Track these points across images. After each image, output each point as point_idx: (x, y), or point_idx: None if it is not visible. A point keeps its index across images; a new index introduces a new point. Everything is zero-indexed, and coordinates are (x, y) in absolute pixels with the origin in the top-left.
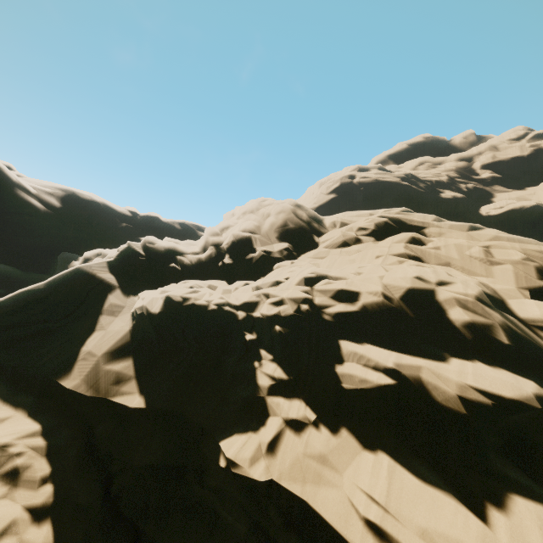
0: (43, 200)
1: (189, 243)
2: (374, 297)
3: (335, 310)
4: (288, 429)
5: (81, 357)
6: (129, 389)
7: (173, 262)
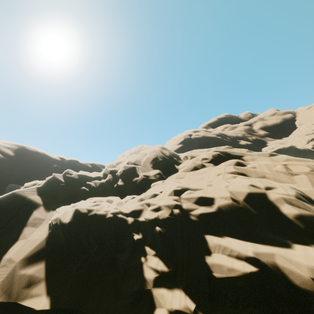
0: (2, 151)
1: (95, 173)
2: (225, 200)
3: (199, 211)
4: None
5: (2, 264)
6: (38, 291)
7: (84, 186)
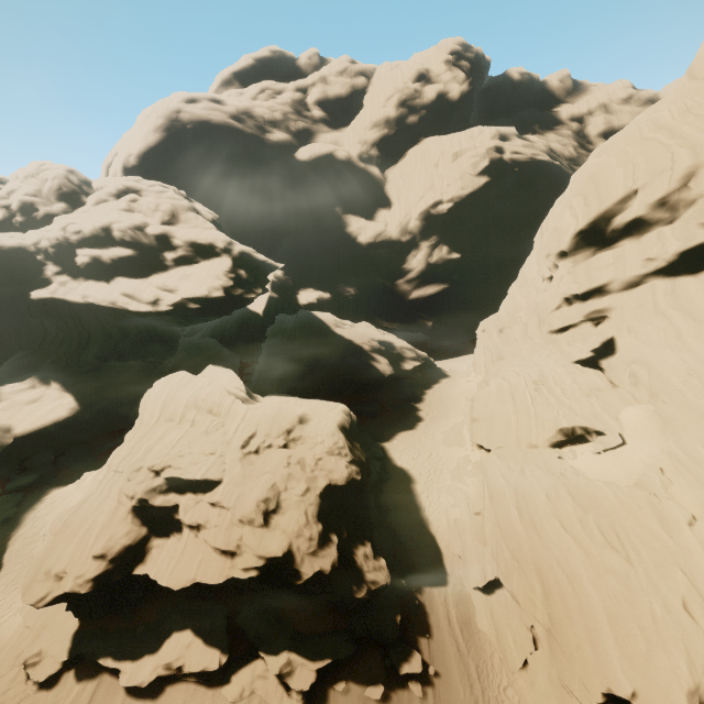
0: None
1: None
2: (88, 230)
3: (73, 237)
4: (61, 284)
5: None
6: None
7: None
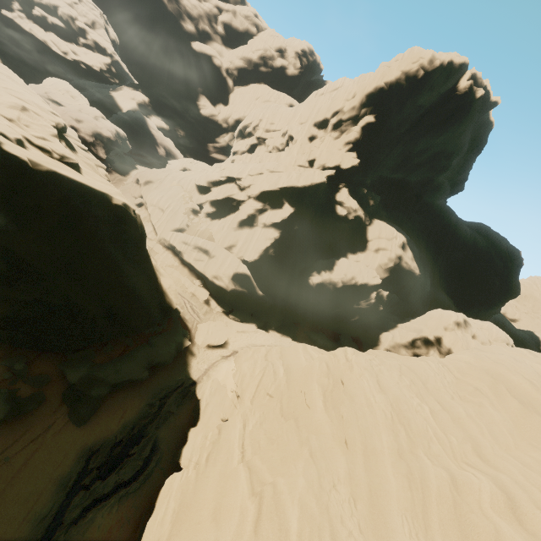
0: None
1: None
2: (46, 1)
3: None
4: (19, 16)
5: None
6: None
7: None
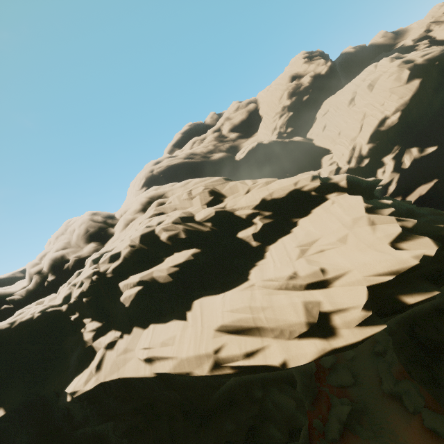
0: None
1: (20, 282)
2: (127, 249)
3: (111, 268)
4: (108, 351)
5: None
6: None
7: (4, 305)
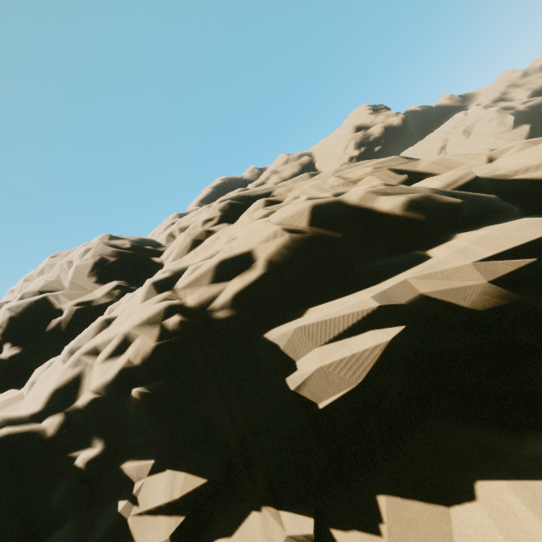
0: None
1: None
2: (276, 240)
3: (229, 292)
4: None
5: None
6: None
7: None
